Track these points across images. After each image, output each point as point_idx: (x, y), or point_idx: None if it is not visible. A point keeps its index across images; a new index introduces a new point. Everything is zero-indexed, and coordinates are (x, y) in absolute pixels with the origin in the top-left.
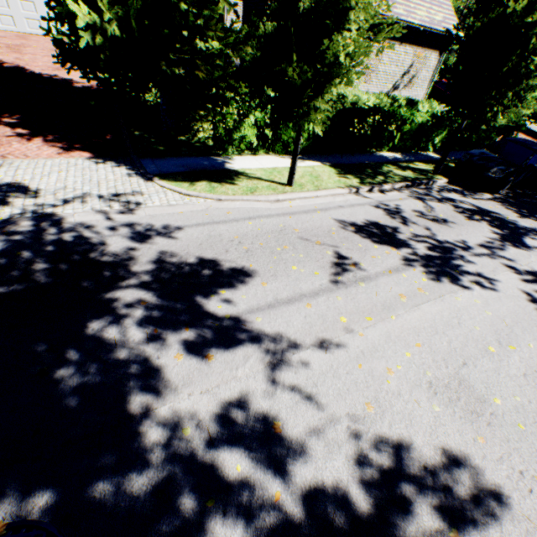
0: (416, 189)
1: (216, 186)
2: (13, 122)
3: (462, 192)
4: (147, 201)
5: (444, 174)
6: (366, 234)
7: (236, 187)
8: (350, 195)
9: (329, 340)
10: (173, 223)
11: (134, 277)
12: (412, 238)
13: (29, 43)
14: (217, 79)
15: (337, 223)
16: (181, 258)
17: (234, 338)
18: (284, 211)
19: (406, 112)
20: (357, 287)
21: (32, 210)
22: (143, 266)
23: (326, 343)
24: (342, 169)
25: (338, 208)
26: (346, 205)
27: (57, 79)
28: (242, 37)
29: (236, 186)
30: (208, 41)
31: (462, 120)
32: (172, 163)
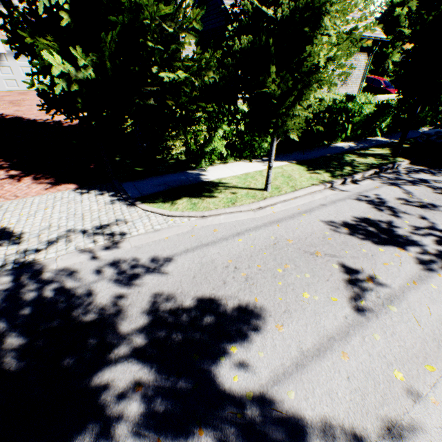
0: (385, 174)
1: (196, 202)
2: (7, 165)
3: (429, 171)
4: (131, 230)
5: (403, 156)
6: (363, 234)
7: (216, 200)
8: (326, 191)
9: (397, 421)
10: (160, 253)
11: (124, 341)
12: (413, 232)
13: (28, 97)
14: (186, 102)
15: (328, 225)
16: (175, 301)
17: (268, 441)
18: (270, 218)
19: (354, 106)
20: (388, 313)
21: (13, 259)
22: (134, 321)
23: (396, 429)
24: (308, 164)
25: (321, 207)
26: (328, 202)
27: (48, 122)
28: (203, 64)
29: (216, 199)
30: (175, 71)
31: (416, 105)
32: (151, 183)
